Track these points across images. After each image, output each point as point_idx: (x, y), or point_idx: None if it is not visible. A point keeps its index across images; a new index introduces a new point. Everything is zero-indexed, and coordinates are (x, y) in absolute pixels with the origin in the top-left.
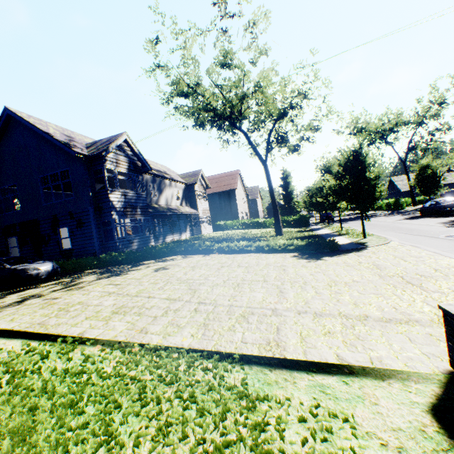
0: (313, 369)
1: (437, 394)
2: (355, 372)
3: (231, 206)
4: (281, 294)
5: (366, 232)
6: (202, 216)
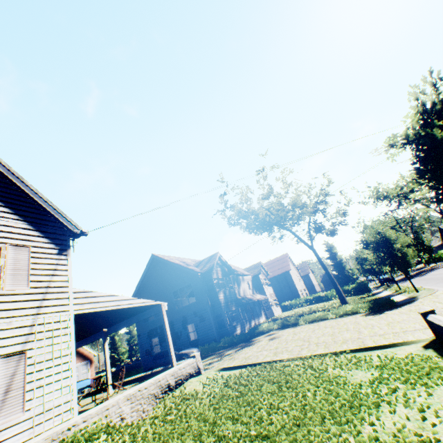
0: (381, 348)
1: (426, 343)
2: (398, 345)
3: (289, 285)
4: (359, 332)
5: (419, 287)
6: (270, 300)
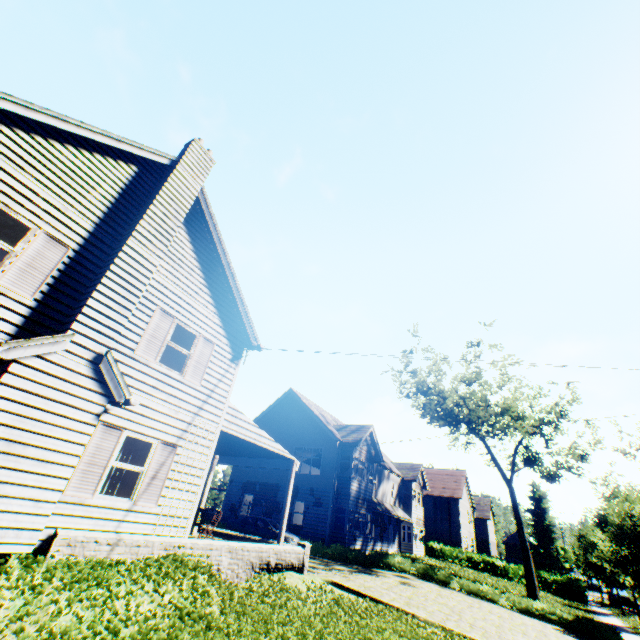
0: None
1: None
2: None
3: (451, 521)
4: None
5: None
6: (415, 527)
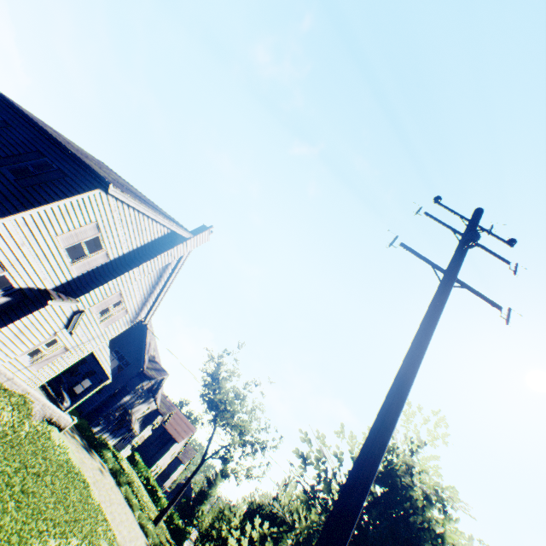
0: None
1: None
2: None
3: (160, 450)
4: (131, 541)
5: None
6: (137, 439)
